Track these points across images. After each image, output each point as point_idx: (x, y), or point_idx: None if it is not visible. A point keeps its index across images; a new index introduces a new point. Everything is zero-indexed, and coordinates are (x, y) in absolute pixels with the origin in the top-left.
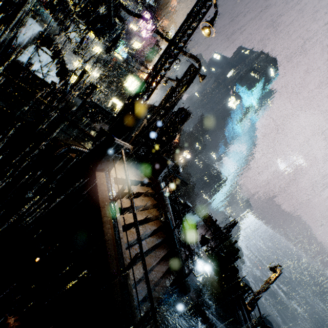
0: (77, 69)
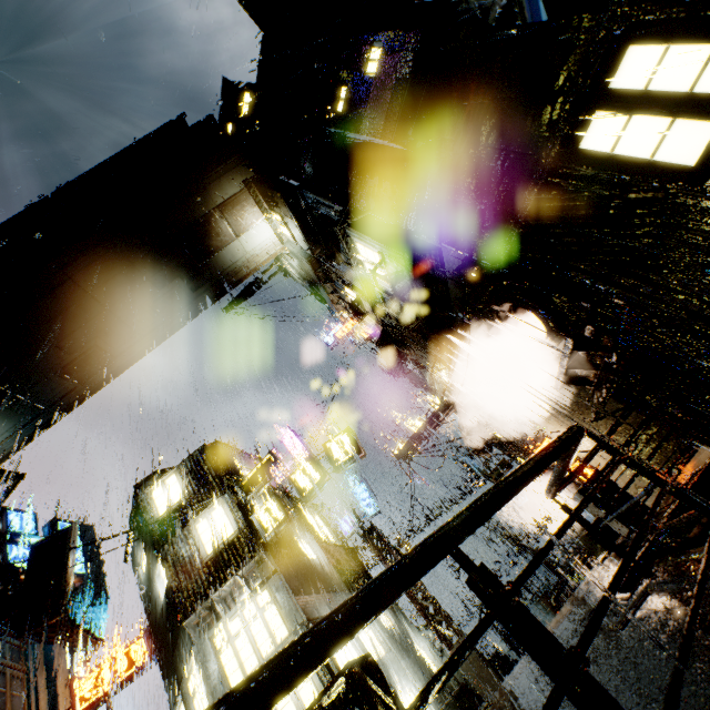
0: (380, 663)
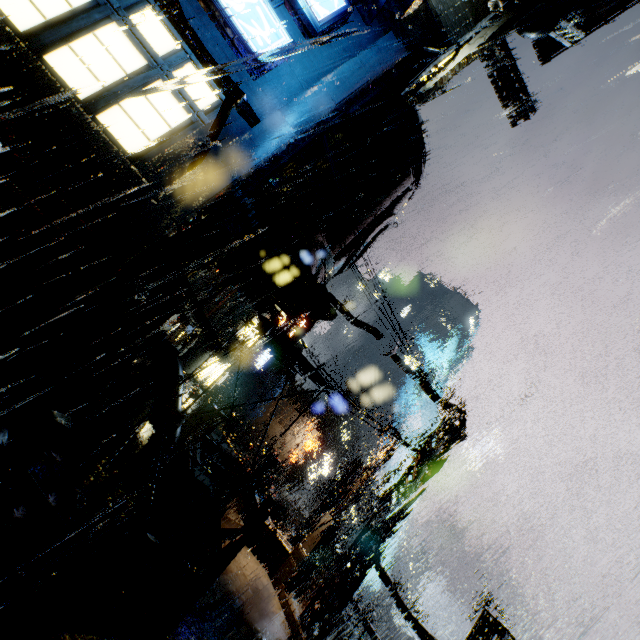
0: None
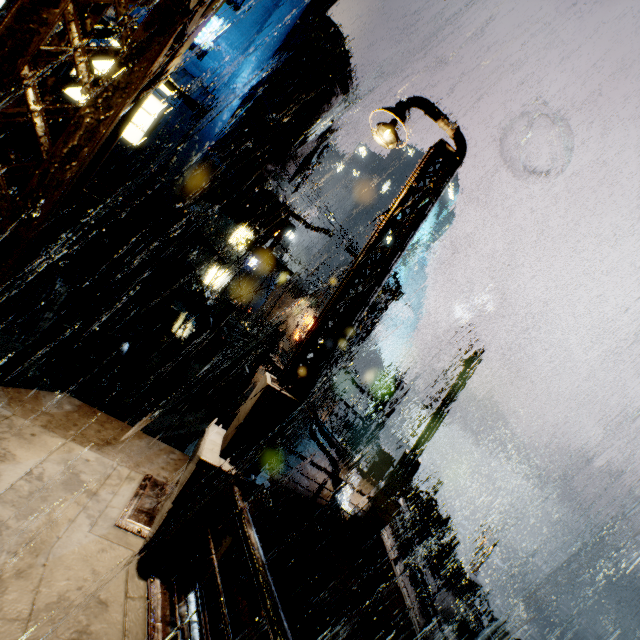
0: None
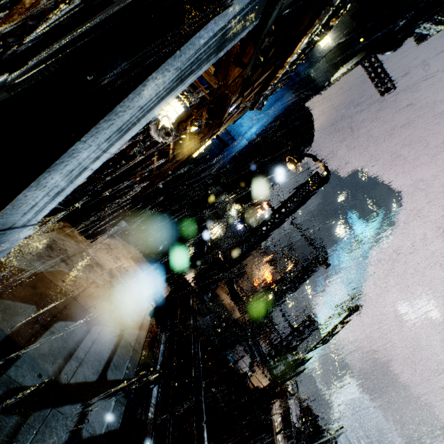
0: None
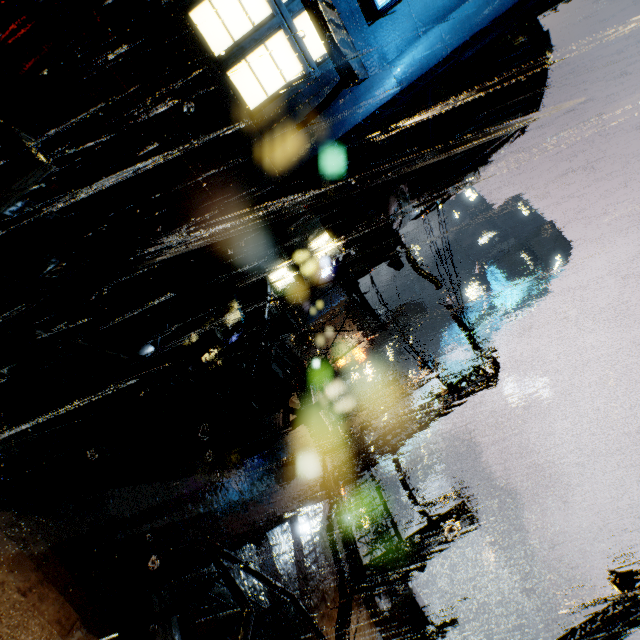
0: None
